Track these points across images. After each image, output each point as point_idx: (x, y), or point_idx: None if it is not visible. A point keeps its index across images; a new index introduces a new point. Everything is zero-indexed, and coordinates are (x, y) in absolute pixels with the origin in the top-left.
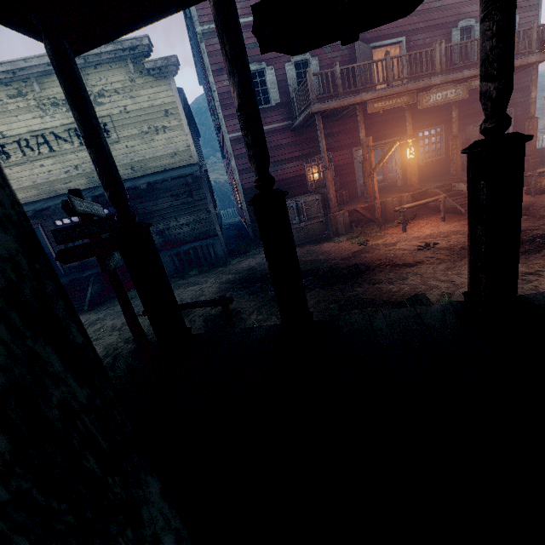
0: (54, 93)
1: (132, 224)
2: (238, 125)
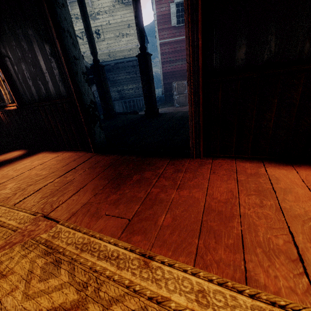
0: (77, 12)
1: (98, 63)
2: (165, 35)
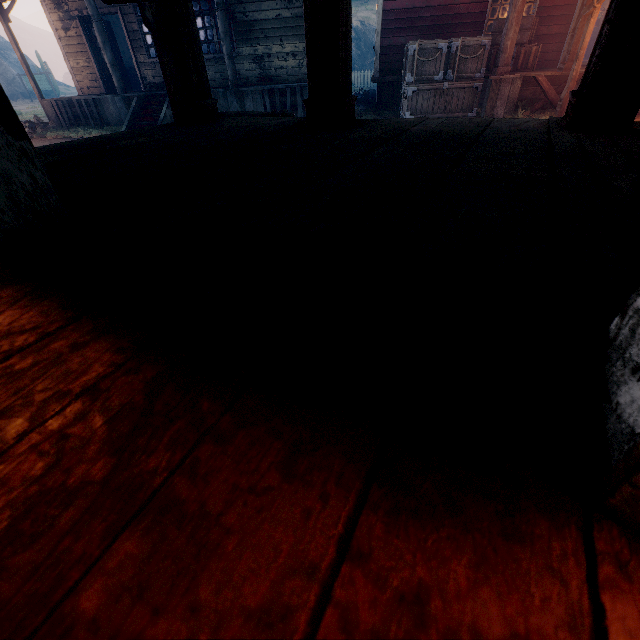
0: None
1: None
2: None
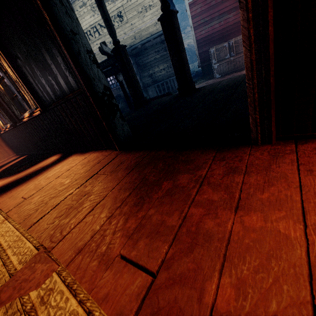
0: None
1: (118, 45)
2: None
